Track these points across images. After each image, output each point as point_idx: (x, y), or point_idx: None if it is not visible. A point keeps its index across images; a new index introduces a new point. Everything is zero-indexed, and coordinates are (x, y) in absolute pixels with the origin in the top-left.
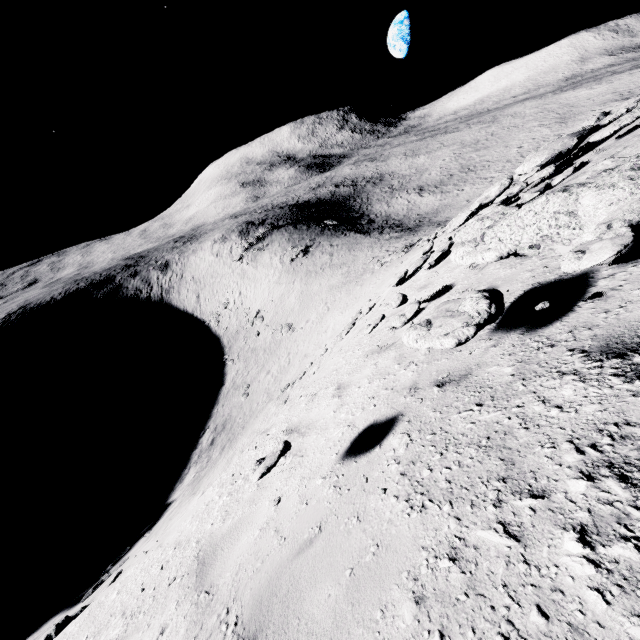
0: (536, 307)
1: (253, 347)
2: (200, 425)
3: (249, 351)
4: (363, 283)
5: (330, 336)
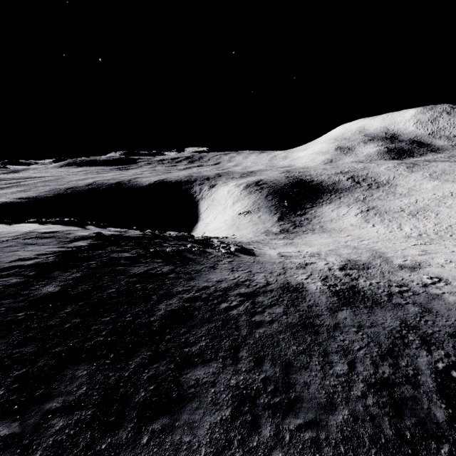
0: None
1: None
2: None
3: None
4: None
5: None
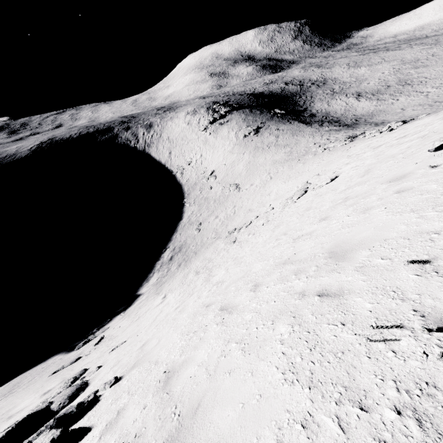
0: None
1: (206, 197)
2: (163, 244)
3: (203, 199)
4: (305, 162)
5: (274, 198)
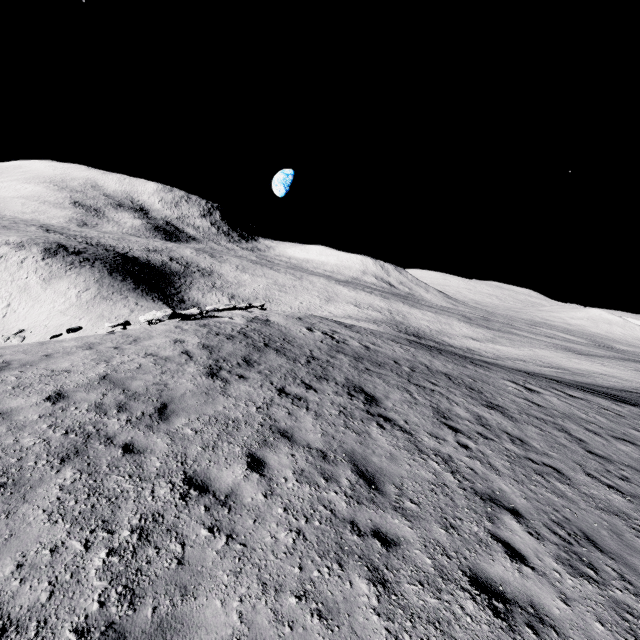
0: (130, 324)
1: None
2: None
3: None
4: None
5: None
